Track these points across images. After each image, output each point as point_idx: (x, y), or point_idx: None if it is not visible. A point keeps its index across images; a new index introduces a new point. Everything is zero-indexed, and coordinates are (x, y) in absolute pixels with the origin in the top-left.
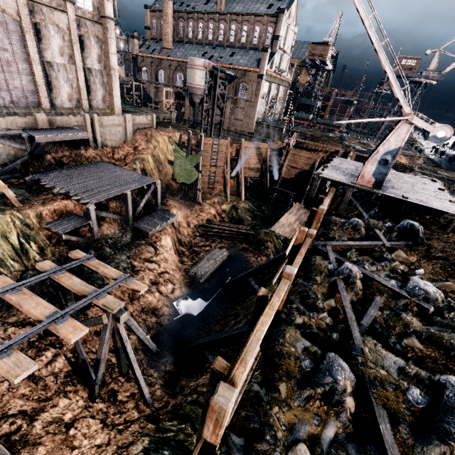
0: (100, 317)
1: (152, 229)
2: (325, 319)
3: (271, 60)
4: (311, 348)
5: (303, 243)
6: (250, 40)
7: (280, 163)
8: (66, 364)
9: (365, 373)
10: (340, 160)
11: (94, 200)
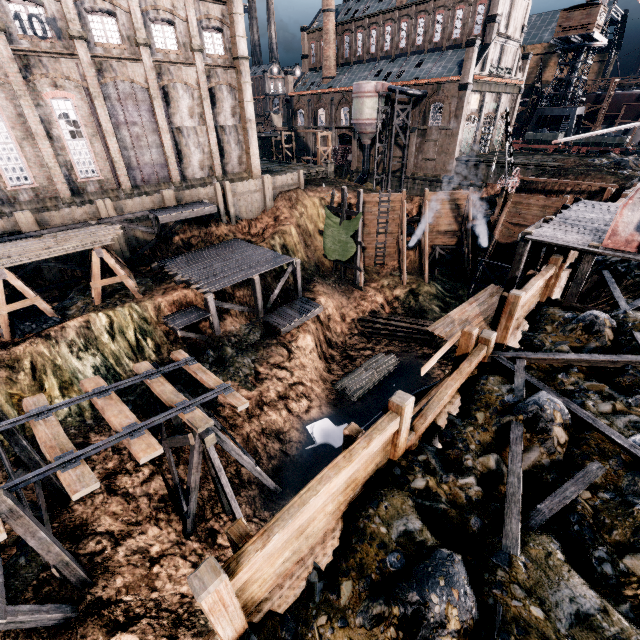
0: (187, 435)
1: (286, 325)
2: (468, 488)
3: (483, 56)
4: (416, 533)
5: (470, 353)
6: (448, 35)
7: (492, 219)
8: (163, 486)
9: (500, 604)
10: (588, 205)
11: (214, 288)
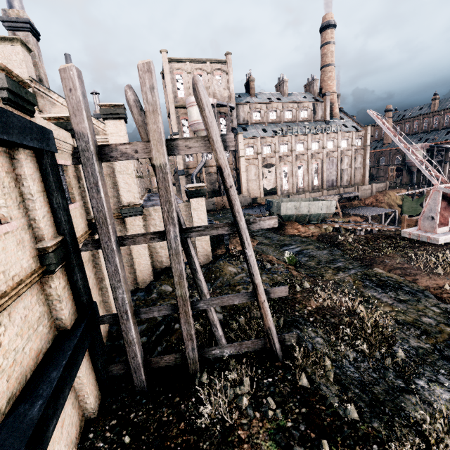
0: None
1: None
2: None
3: None
4: None
5: None
6: None
7: None
8: None
9: None
10: None
11: (369, 215)
